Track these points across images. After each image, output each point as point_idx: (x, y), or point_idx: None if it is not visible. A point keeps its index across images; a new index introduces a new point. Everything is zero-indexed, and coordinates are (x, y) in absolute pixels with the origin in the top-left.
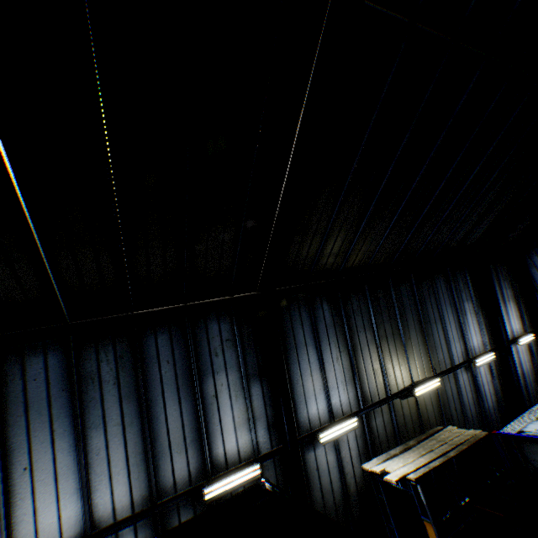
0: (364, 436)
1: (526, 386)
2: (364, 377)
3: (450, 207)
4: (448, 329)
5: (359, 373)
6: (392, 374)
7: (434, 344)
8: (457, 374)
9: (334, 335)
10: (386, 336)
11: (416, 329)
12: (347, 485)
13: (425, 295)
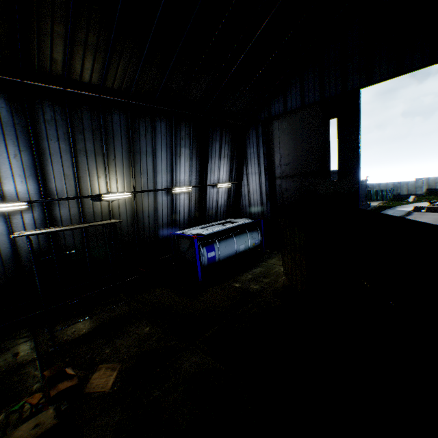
0: (45, 219)
1: (217, 214)
2: (52, 178)
3: (147, 45)
4: (159, 163)
5: (45, 173)
6: (88, 182)
7: (141, 170)
8: (158, 195)
9: (15, 135)
10: (86, 152)
11: (124, 155)
12: (19, 248)
13: (142, 131)
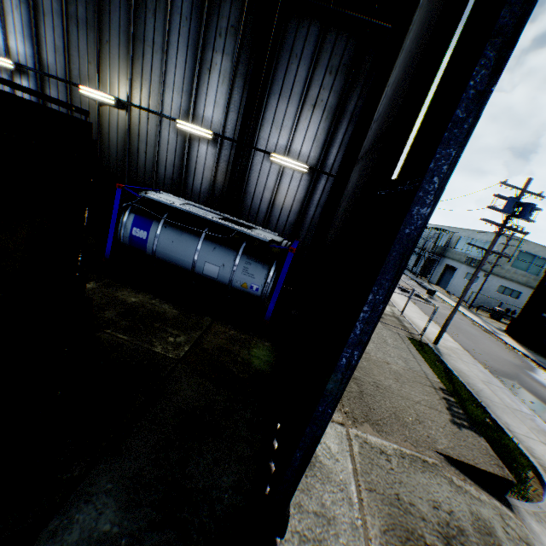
0: None
1: (270, 217)
2: (45, 46)
3: None
4: (171, 71)
5: (40, 38)
6: (78, 66)
7: (142, 73)
8: (164, 126)
9: None
10: (78, 21)
11: (121, 39)
12: None
13: (150, 3)
